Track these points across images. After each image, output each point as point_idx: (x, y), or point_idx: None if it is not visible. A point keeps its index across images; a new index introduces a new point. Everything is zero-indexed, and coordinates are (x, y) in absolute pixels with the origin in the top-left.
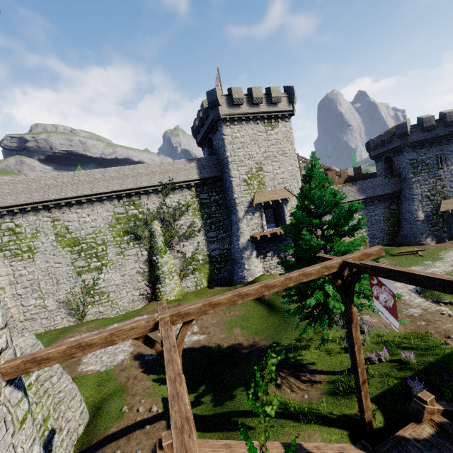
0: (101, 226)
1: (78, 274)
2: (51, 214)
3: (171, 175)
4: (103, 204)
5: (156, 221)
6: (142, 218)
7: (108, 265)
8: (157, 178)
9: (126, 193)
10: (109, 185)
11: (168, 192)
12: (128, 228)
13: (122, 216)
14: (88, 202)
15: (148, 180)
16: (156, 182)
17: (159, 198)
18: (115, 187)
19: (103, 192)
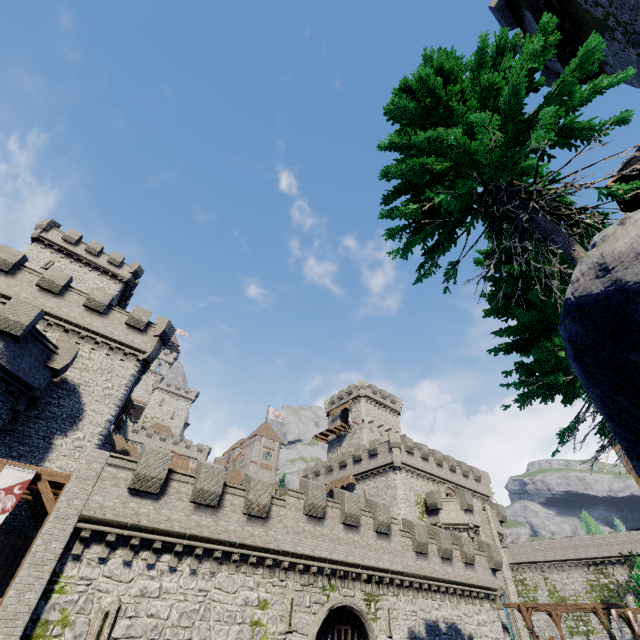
0: (579, 590)
1: (571, 634)
2: (542, 572)
3: (629, 546)
4: (576, 569)
5: (629, 595)
6: (614, 588)
7: (594, 633)
8: (616, 548)
9: (592, 561)
10: (576, 552)
11: (632, 564)
12: (603, 597)
13: (594, 583)
14: (564, 566)
15: (607, 550)
16: (615, 552)
17: (625, 569)
18: (581, 555)
19: (573, 558)
